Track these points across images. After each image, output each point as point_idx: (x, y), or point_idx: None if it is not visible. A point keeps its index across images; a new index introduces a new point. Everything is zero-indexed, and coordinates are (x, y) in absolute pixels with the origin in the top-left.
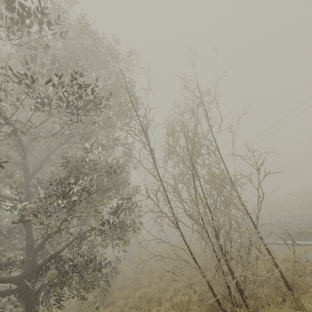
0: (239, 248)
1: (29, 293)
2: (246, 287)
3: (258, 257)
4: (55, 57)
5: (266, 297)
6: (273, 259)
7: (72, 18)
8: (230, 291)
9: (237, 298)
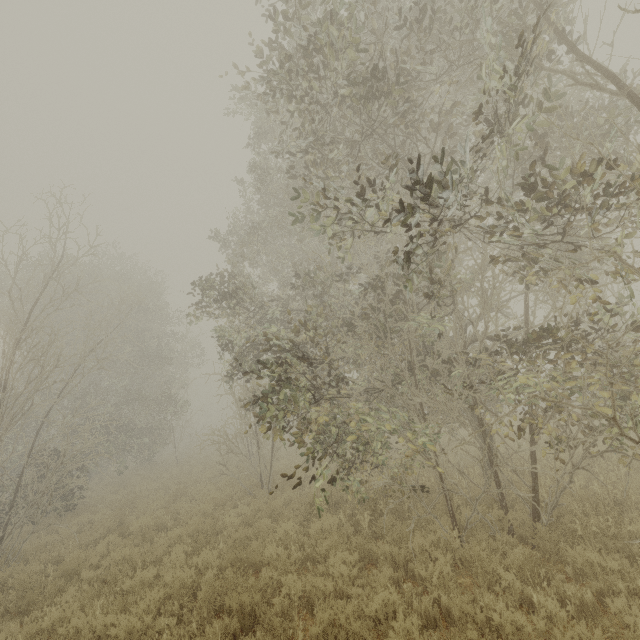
0: None
1: None
2: None
3: None
4: None
5: None
6: None
7: None
8: None
9: None
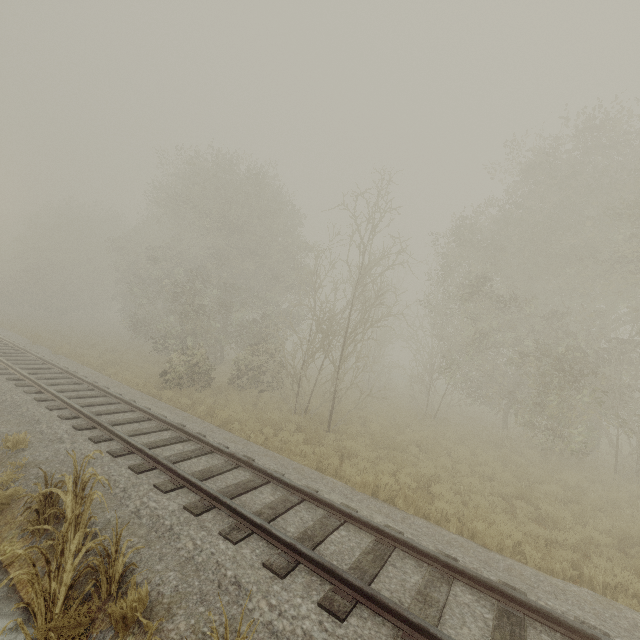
0: None
1: None
2: None
3: None
4: None
5: None
6: None
7: None
8: None
9: None
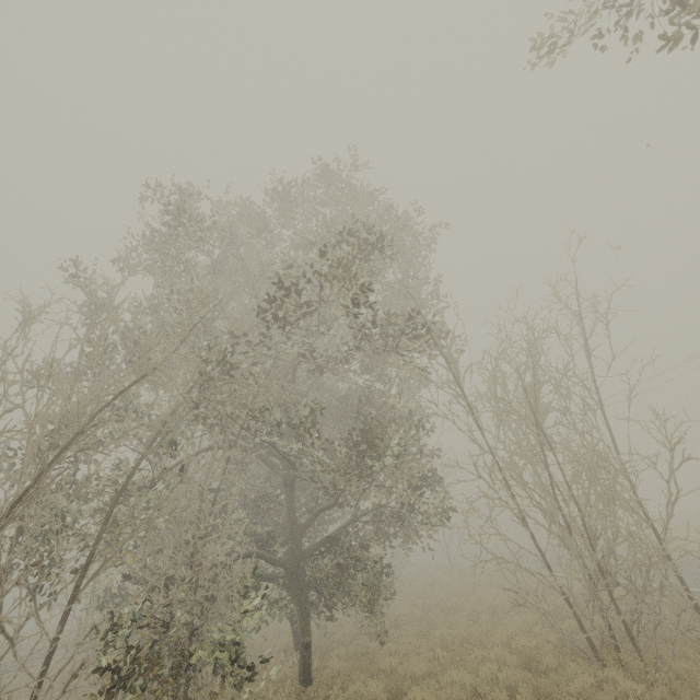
0: (630, 571)
1: (301, 585)
2: (641, 629)
3: (663, 586)
4: (340, 254)
5: (673, 645)
6: (692, 597)
7: (360, 191)
8: (614, 635)
9: (625, 651)
